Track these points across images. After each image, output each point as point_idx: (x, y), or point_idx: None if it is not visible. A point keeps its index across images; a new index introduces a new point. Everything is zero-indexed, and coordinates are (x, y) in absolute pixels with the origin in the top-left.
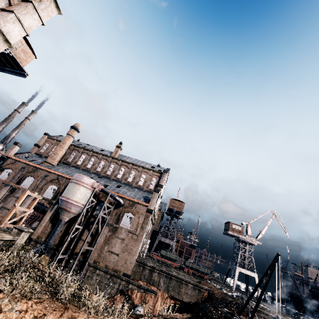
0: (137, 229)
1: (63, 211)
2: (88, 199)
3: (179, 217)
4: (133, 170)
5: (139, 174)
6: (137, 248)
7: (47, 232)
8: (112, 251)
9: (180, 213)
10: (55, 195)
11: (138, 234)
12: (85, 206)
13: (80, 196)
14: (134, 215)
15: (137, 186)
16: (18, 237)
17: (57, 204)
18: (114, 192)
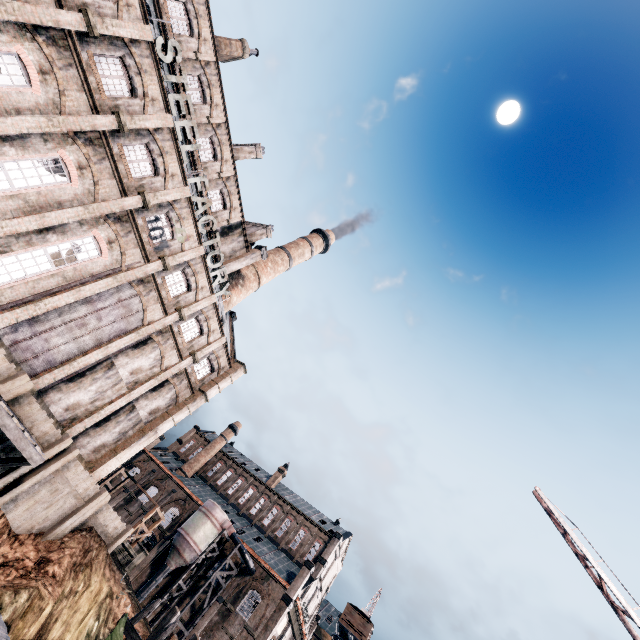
0: (258, 625)
1: (174, 551)
2: (211, 543)
3: None
4: (290, 518)
5: (297, 527)
6: None
7: (141, 581)
8: None
9: None
10: (173, 524)
11: (257, 637)
12: (203, 553)
13: (202, 535)
14: (263, 597)
15: (287, 548)
16: (137, 555)
17: (170, 539)
18: (248, 546)
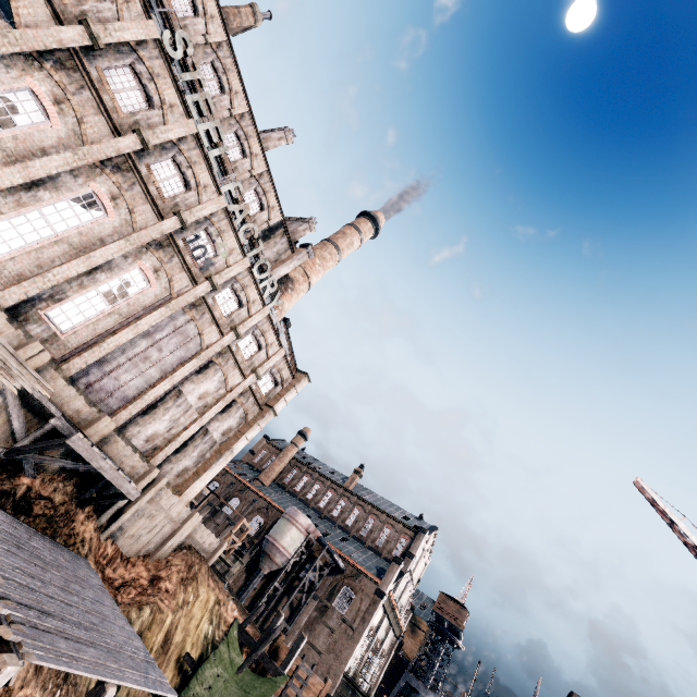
0: (355, 618)
1: (265, 557)
2: (299, 547)
3: (455, 641)
4: (372, 517)
5: (380, 525)
6: (350, 652)
7: (239, 585)
8: (314, 644)
9: (457, 633)
10: (259, 532)
11: (356, 628)
12: (293, 556)
13: (289, 540)
14: (356, 593)
15: (374, 546)
16: (234, 564)
17: (259, 545)
18: (335, 547)
